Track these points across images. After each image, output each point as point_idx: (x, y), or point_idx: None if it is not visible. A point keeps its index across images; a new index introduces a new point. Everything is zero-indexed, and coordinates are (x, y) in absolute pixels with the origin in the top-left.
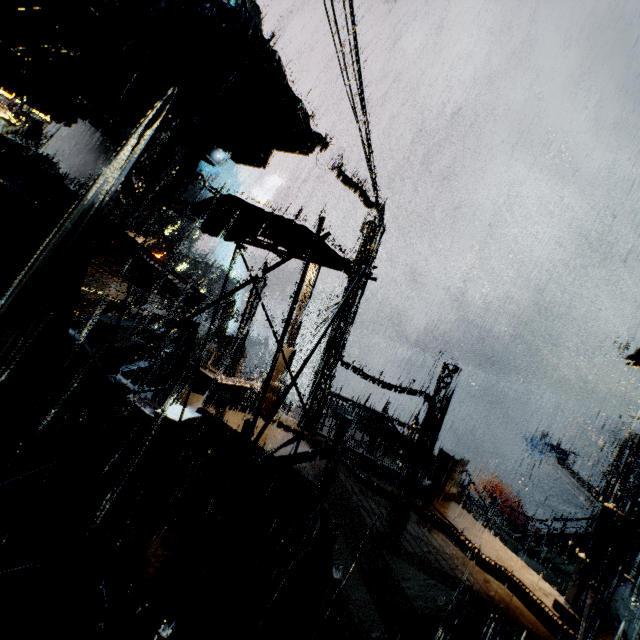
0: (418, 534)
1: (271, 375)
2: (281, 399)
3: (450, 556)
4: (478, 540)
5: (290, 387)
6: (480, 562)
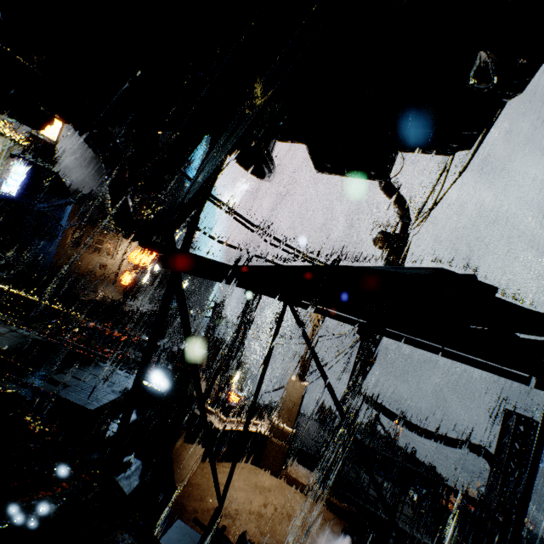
0: None
1: None
2: None
3: None
4: None
5: None
6: None
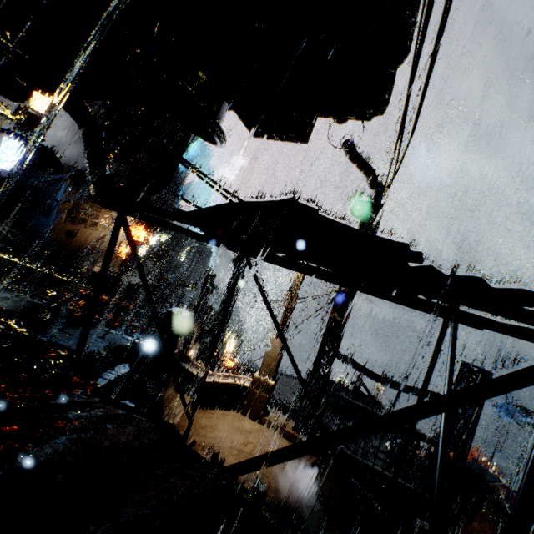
0: None
1: None
2: None
3: None
4: None
5: None
6: None
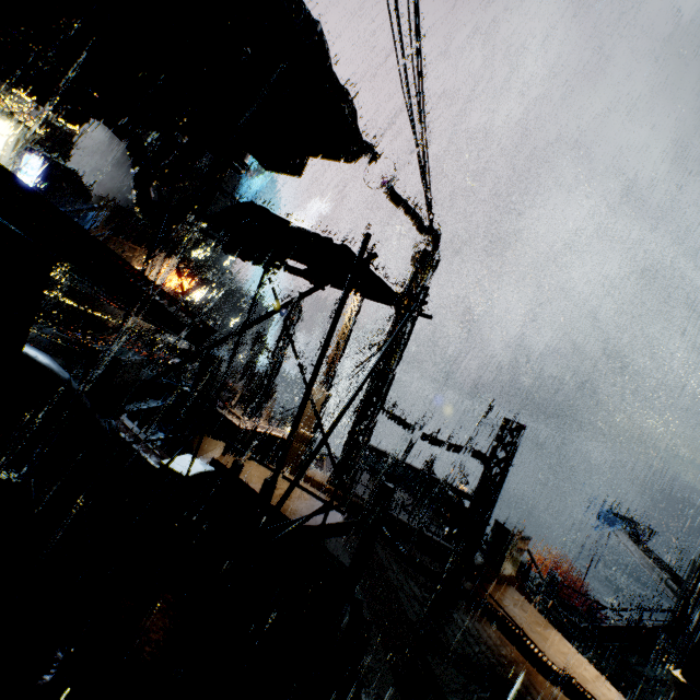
0: (468, 628)
1: (292, 436)
2: (305, 466)
3: (507, 660)
4: (541, 639)
5: (317, 450)
6: (545, 670)
